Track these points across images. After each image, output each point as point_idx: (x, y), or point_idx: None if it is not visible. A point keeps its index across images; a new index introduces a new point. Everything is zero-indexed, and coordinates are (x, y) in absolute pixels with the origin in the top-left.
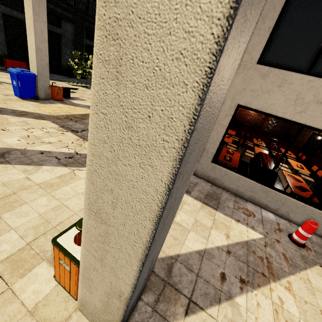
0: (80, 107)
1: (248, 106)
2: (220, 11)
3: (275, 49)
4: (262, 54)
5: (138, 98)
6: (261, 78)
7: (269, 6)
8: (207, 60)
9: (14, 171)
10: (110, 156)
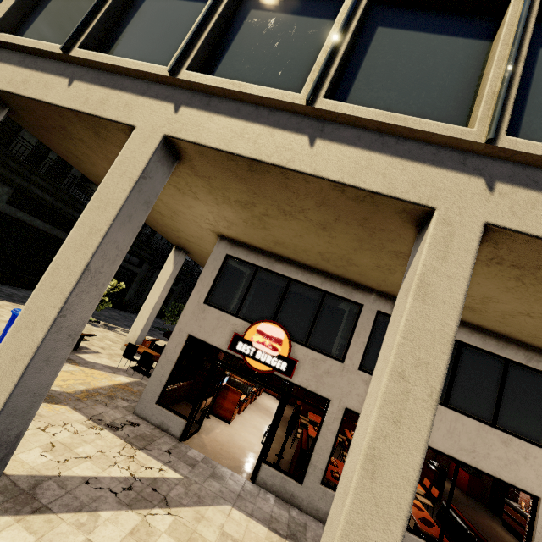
0: (99, 371)
1: (356, 411)
2: (417, 468)
3: (371, 359)
4: (361, 361)
5: (383, 491)
6: (364, 383)
7: (361, 327)
8: (414, 482)
9: (65, 527)
10: (361, 523)
